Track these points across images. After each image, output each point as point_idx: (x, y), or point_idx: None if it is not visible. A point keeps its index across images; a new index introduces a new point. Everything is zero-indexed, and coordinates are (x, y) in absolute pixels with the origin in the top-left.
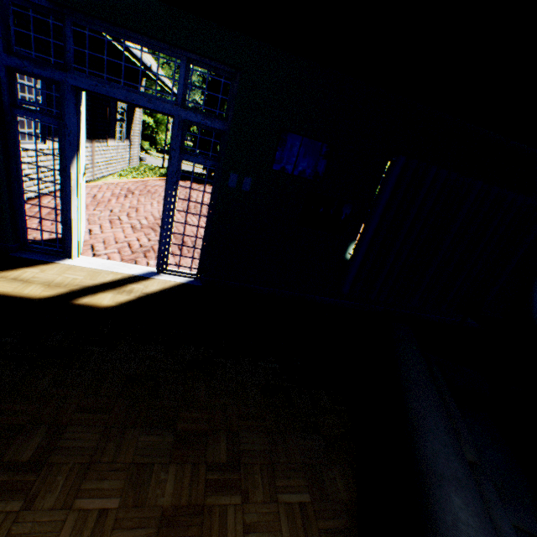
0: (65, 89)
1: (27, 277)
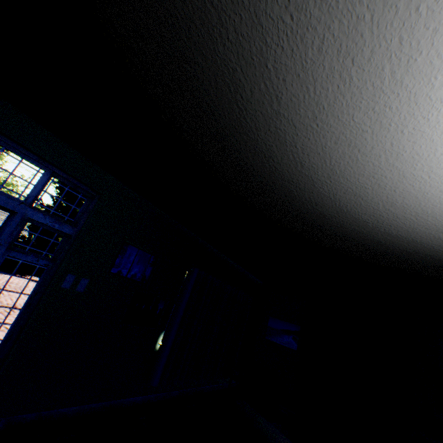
0: None
1: None
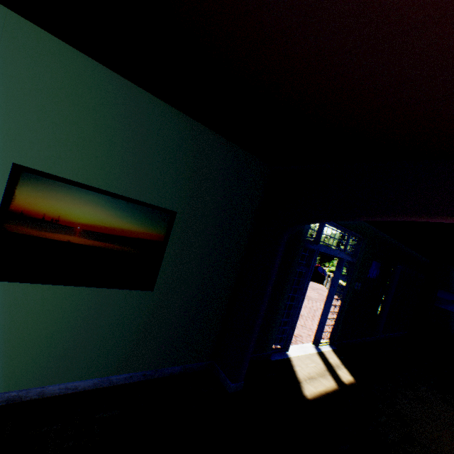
0: (317, 253)
1: (307, 374)
